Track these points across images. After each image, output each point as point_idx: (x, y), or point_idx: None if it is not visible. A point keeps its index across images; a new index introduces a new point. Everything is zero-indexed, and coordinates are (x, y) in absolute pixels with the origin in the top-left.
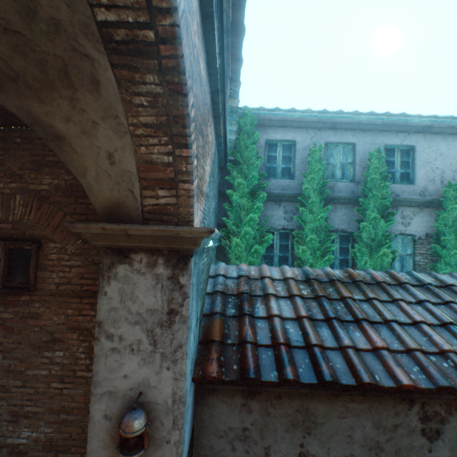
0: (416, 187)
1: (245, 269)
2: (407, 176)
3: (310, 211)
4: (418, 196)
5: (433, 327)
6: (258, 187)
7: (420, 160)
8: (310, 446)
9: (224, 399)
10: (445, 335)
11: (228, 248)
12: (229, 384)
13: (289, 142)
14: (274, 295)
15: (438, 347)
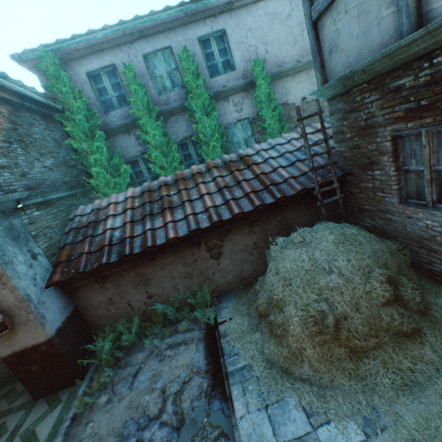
0: (238, 72)
1: (98, 204)
2: (229, 64)
3: (147, 132)
4: (242, 80)
5: (214, 194)
6: (95, 127)
7: (233, 43)
8: (152, 290)
9: (89, 289)
10: (217, 197)
11: (96, 190)
12: (82, 281)
13: (110, 67)
14: (113, 215)
15: (205, 207)
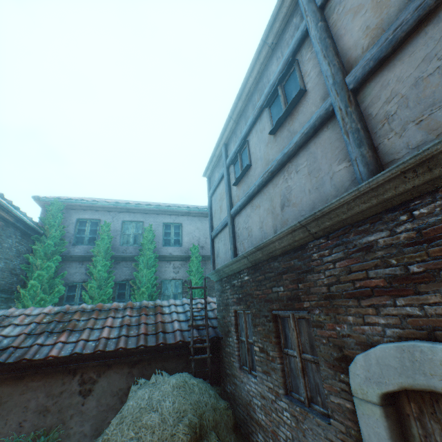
0: (183, 248)
1: (11, 311)
2: (179, 241)
3: (96, 266)
4: (184, 253)
5: (115, 328)
6: (58, 251)
7: (185, 231)
8: None
9: None
10: (116, 331)
11: (20, 300)
12: None
13: (97, 220)
14: (16, 324)
15: (100, 336)
